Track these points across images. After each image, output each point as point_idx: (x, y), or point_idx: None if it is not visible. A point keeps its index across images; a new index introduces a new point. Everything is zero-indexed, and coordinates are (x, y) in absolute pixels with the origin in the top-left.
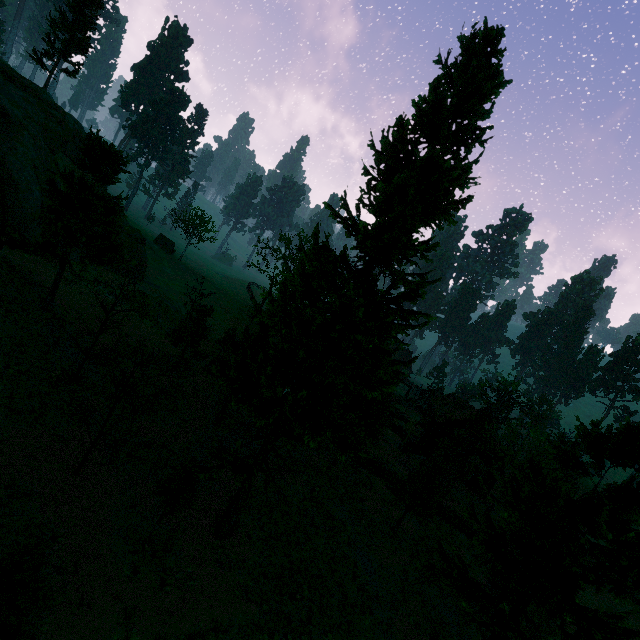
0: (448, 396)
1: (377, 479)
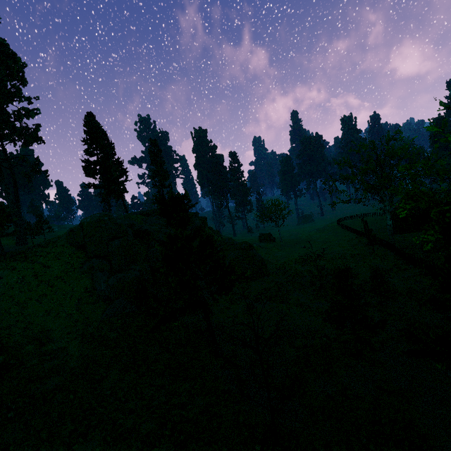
0: None
1: None
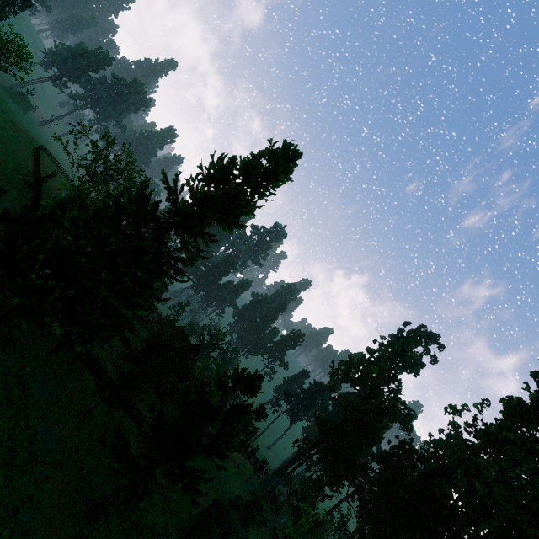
0: (178, 328)
1: (88, 374)
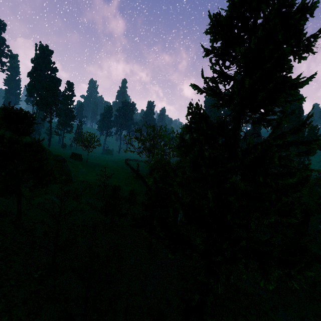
0: None
1: None
